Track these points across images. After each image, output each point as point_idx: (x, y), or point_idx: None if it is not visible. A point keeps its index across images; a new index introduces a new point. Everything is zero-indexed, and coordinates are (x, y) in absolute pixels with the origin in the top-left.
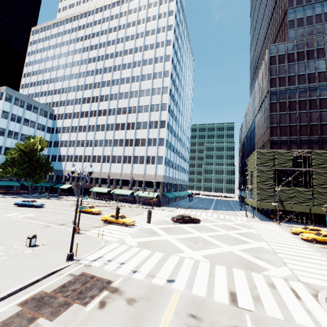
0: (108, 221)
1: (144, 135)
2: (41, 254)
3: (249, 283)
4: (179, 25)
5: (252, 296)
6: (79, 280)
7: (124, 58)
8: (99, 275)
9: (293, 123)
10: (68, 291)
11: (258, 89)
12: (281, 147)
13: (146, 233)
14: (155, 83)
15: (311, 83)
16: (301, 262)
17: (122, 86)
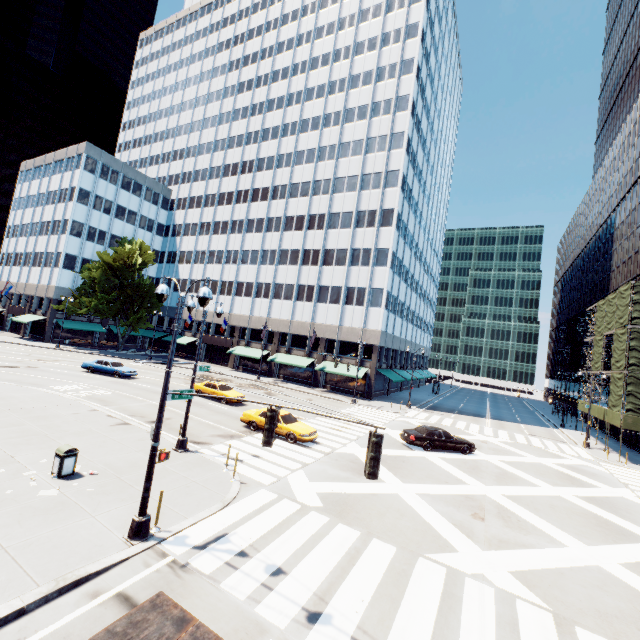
0: (255, 425)
1: (343, 241)
2: (75, 505)
3: None
4: None
5: None
6: (138, 632)
7: (311, 76)
8: (204, 617)
9: None
10: None
11: (636, 133)
12: None
13: (343, 469)
14: (374, 126)
15: None
16: None
17: (303, 137)
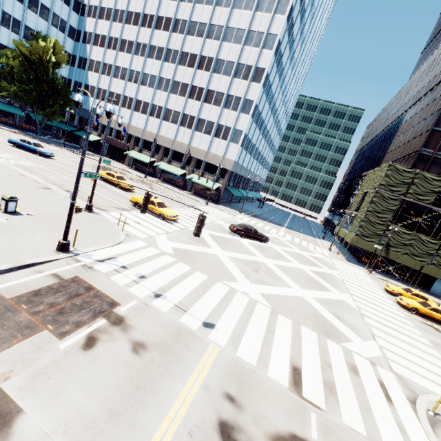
0: (139, 205)
1: (223, 86)
2: (20, 229)
3: (321, 357)
4: None
5: (323, 380)
6: (66, 289)
7: None
8: (101, 288)
9: None
10: (41, 304)
11: None
12: (431, 169)
13: (190, 238)
14: None
15: None
16: (395, 339)
17: None
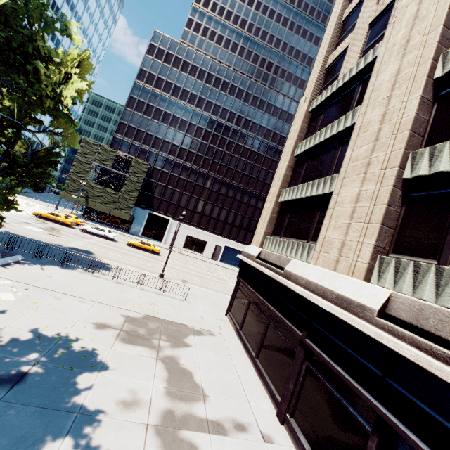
0: None
1: None
2: None
3: None
4: None
5: None
6: None
7: None
8: None
9: (143, 128)
10: None
11: None
12: (122, 148)
13: None
14: None
15: (174, 96)
16: None
17: None
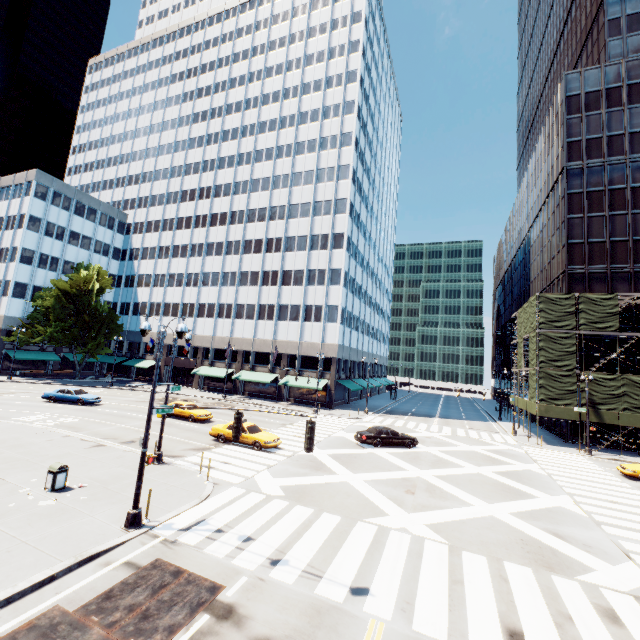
0: (224, 437)
1: (300, 262)
2: (73, 509)
3: (550, 605)
4: (372, 42)
5: None
6: (146, 581)
7: (263, 111)
8: (194, 569)
9: (619, 236)
10: (117, 610)
11: (539, 168)
12: (593, 287)
13: (303, 467)
14: (323, 158)
15: None
16: None
17: (258, 166)
